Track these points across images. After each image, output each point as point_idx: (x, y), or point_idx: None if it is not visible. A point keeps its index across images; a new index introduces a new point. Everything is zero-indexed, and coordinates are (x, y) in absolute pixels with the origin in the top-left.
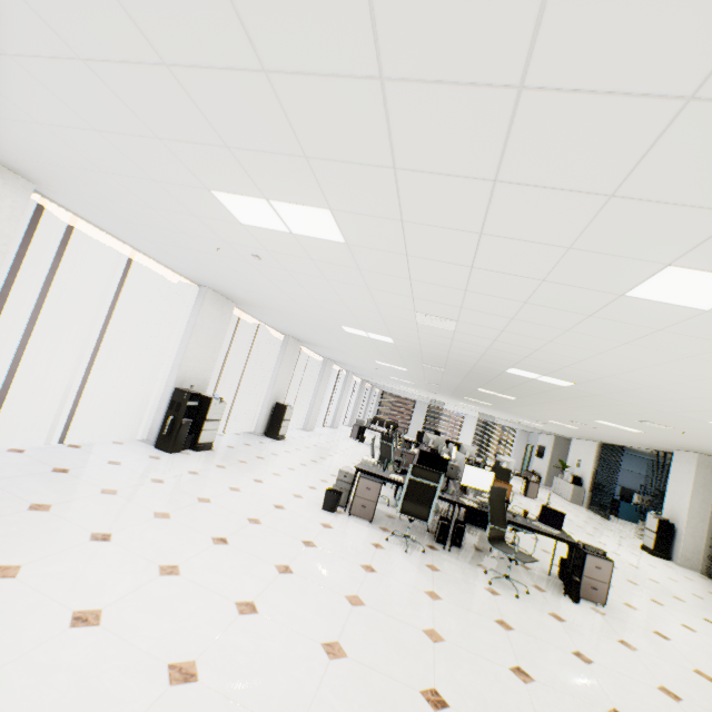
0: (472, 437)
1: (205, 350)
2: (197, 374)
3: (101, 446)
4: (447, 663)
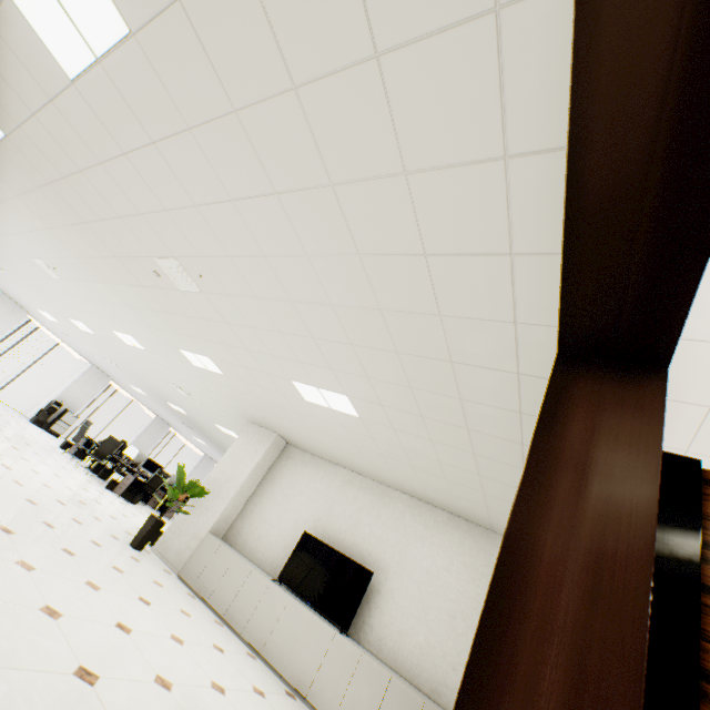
0: None
1: (82, 392)
2: (73, 401)
3: (8, 407)
4: (4, 424)
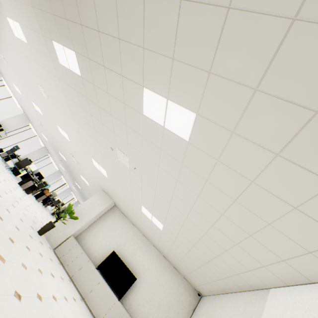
0: None
1: (14, 123)
2: (7, 126)
3: None
4: None
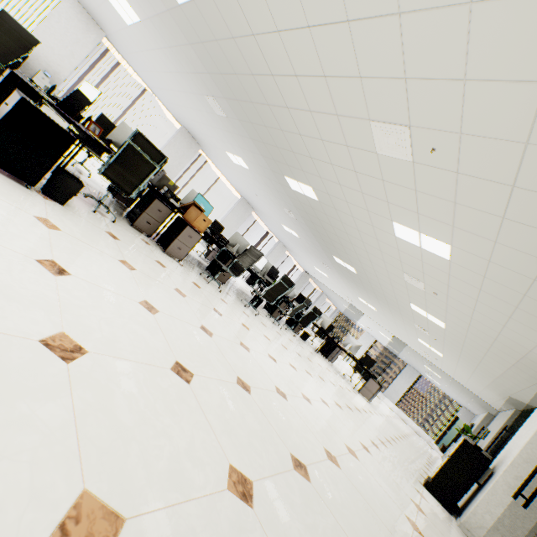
0: (405, 389)
1: (61, 47)
2: (49, 60)
3: None
4: None
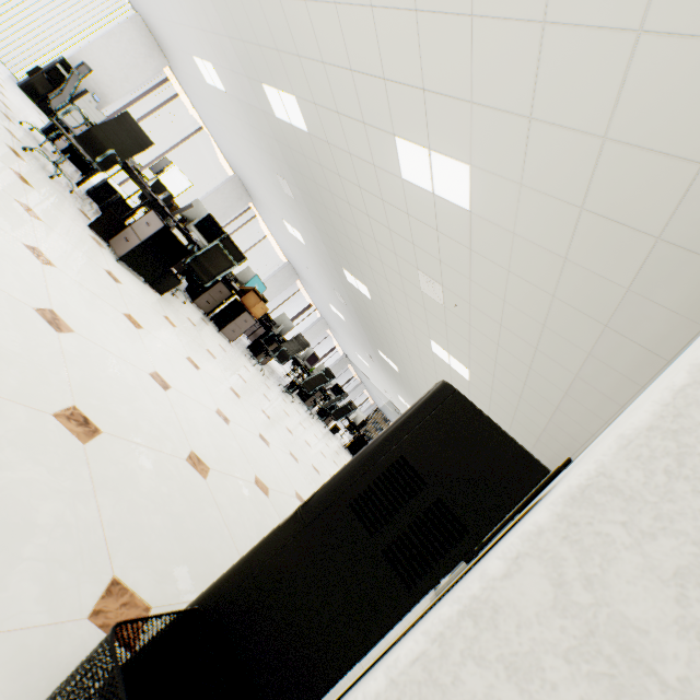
0: None
1: (115, 68)
2: (98, 80)
3: None
4: None
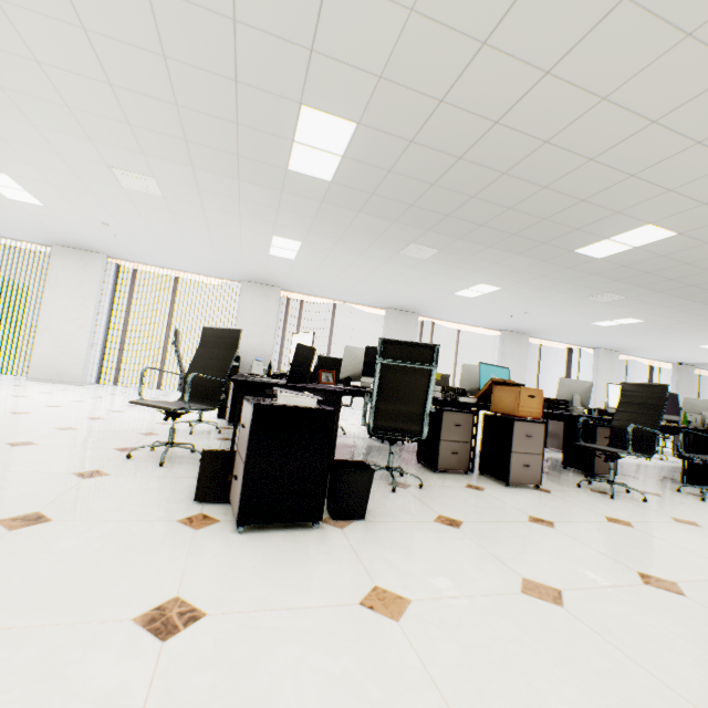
0: None
1: (256, 328)
2: (254, 347)
3: None
4: None
